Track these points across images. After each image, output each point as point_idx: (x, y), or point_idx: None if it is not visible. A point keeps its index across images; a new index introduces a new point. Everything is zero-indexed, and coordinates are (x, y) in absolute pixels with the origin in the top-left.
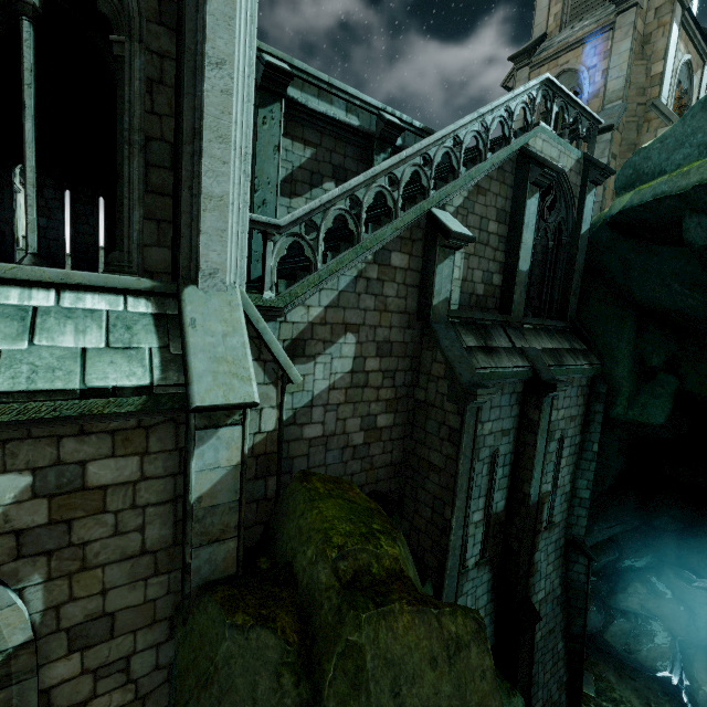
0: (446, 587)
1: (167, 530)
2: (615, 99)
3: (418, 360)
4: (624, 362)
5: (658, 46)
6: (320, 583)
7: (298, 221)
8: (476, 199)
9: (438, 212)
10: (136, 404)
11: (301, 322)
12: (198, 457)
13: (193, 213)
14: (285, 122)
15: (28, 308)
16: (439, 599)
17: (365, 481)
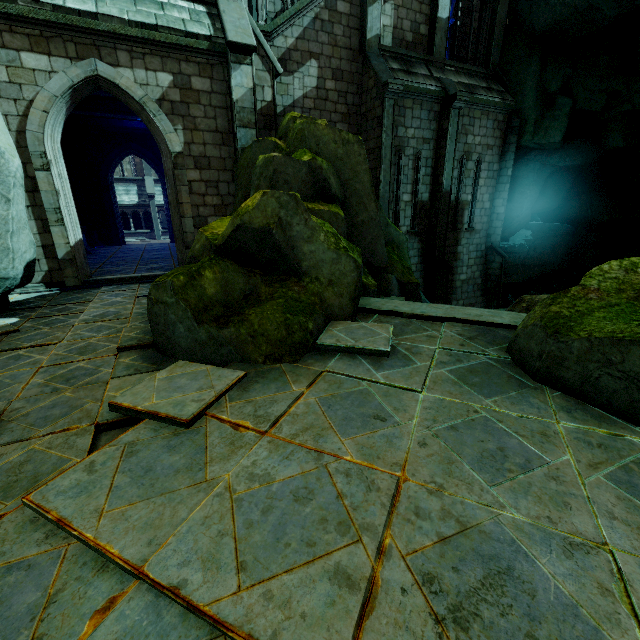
0: None
1: (225, 124)
2: None
3: (361, 86)
4: (530, 94)
5: None
6: (290, 127)
7: None
8: None
9: None
10: (206, 46)
11: (282, 47)
12: (234, 78)
13: None
14: None
15: (159, 2)
16: None
17: None
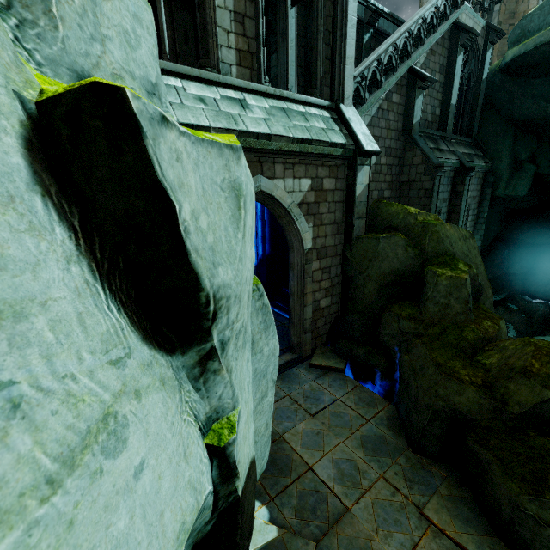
0: None
1: (340, 215)
2: None
3: (402, 159)
4: (505, 160)
5: None
6: (411, 223)
7: (359, 74)
8: (430, 58)
9: (415, 67)
10: (340, 152)
11: None
12: (357, 178)
13: (341, 67)
14: None
15: (300, 112)
16: None
17: None
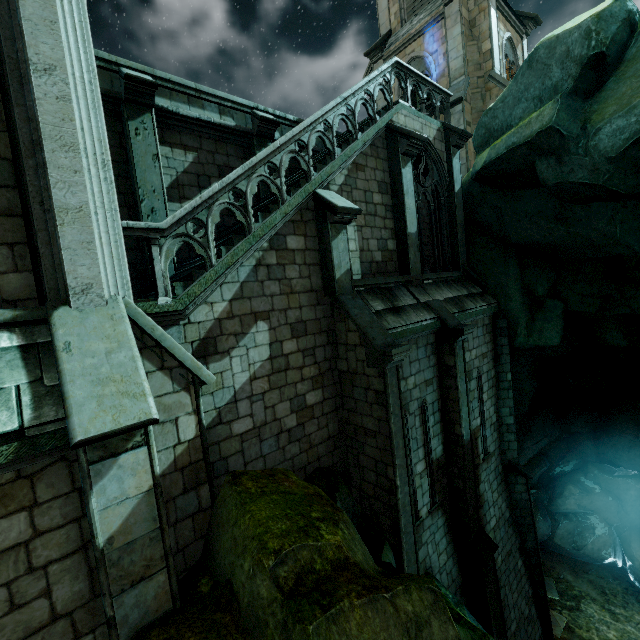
0: (405, 545)
1: (81, 584)
2: (459, 76)
3: (333, 333)
4: (516, 297)
5: (483, 28)
6: (262, 599)
7: (182, 221)
8: (356, 175)
9: (322, 192)
10: (6, 455)
11: (206, 320)
12: (98, 495)
13: (50, 230)
14: (160, 131)
15: None
16: (400, 559)
17: (306, 461)
